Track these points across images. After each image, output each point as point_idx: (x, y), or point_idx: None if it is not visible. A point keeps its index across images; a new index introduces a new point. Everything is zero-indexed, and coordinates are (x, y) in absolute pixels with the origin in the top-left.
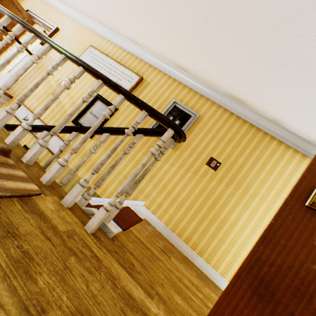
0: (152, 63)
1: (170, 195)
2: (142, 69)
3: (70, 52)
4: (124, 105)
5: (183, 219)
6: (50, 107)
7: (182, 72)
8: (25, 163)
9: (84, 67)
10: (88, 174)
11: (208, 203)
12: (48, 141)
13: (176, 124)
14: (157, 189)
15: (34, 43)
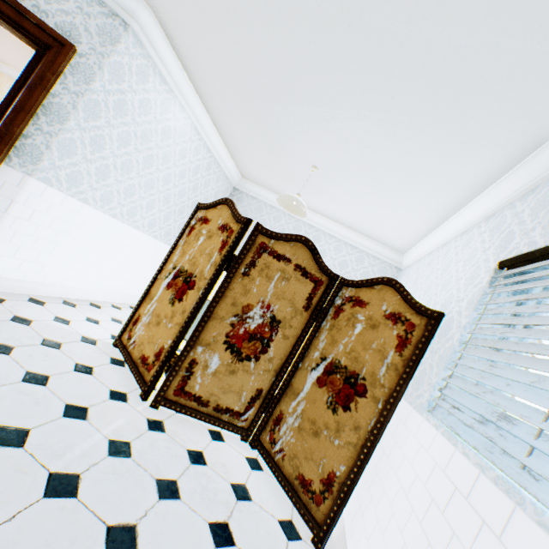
0: None
1: None
2: None
3: None
4: None
5: None
6: None
7: None
8: None
9: None
10: None
11: None
12: None
13: None
14: None
15: None
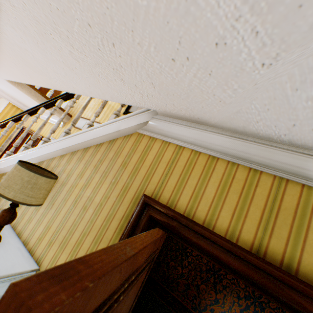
0: None
1: None
2: None
3: None
4: None
5: None
6: (102, 112)
7: None
8: None
9: None
10: None
11: None
12: None
13: None
14: None
15: None
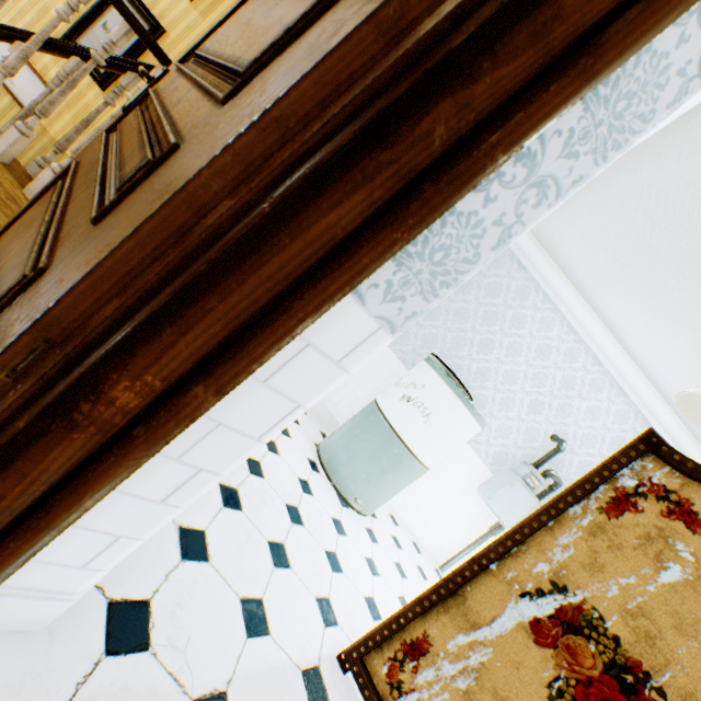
0: None
1: None
2: None
3: None
4: (180, 27)
5: None
6: None
7: None
8: None
9: None
10: None
11: None
12: None
13: (168, 59)
14: None
15: None
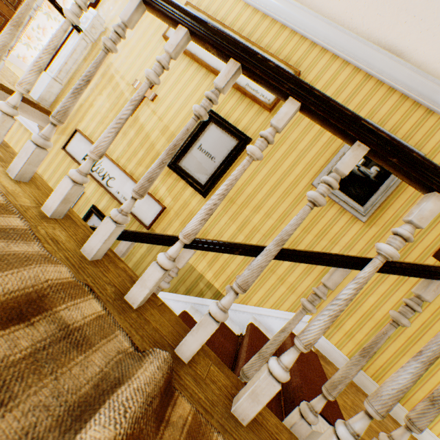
0: (318, 38)
1: (357, 308)
2: (295, 52)
3: (259, 53)
4: None
5: (383, 352)
6: (125, 137)
7: (391, 57)
8: (186, 364)
9: (306, 102)
10: (205, 260)
11: (433, 329)
12: (228, 308)
13: None
14: (333, 296)
15: (69, 1)
